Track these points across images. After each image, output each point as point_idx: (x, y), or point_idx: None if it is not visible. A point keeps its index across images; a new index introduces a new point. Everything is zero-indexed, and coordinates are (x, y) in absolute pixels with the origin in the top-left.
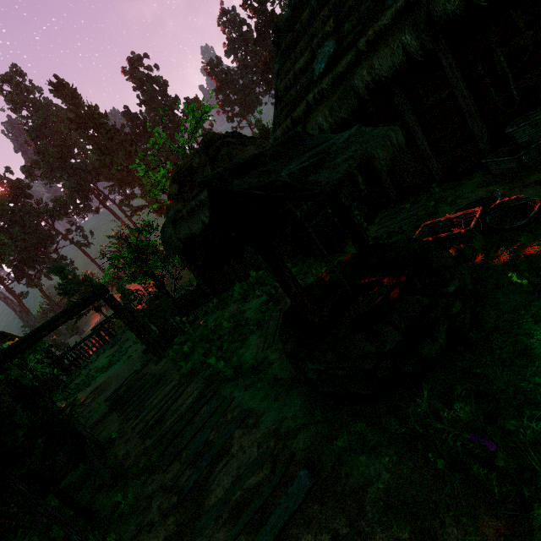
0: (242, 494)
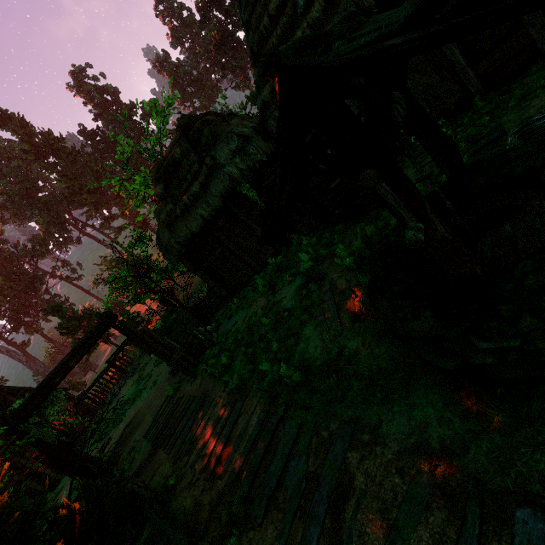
0: None
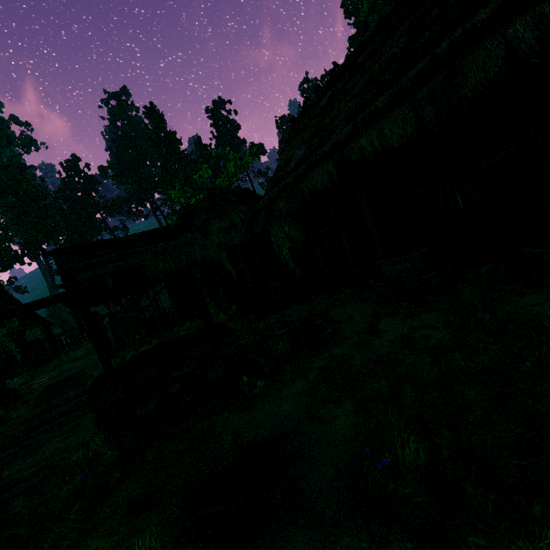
0: (9, 480)
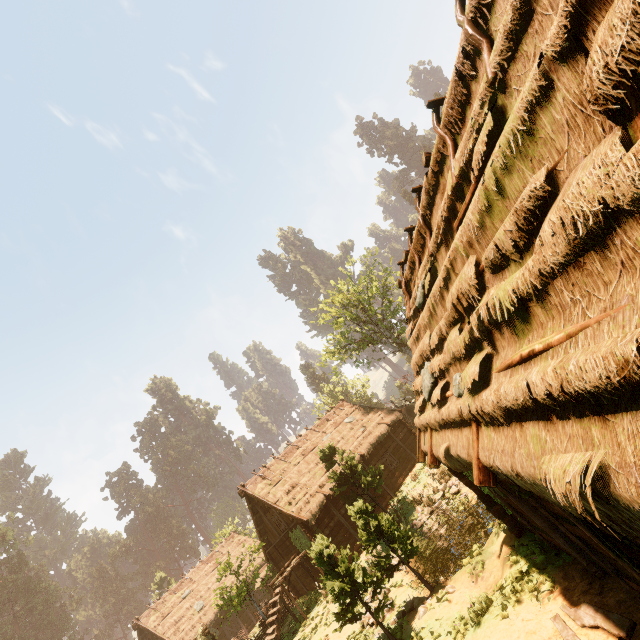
0: None
